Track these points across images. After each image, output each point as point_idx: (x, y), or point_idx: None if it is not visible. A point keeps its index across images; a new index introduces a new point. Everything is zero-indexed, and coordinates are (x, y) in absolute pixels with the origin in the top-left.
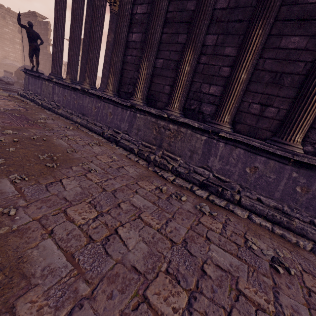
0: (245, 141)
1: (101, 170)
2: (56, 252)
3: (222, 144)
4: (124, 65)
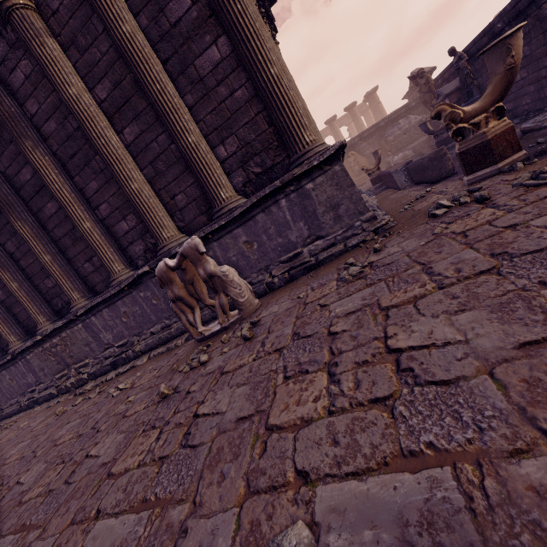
0: (93, 304)
1: None
2: None
3: (94, 317)
4: None
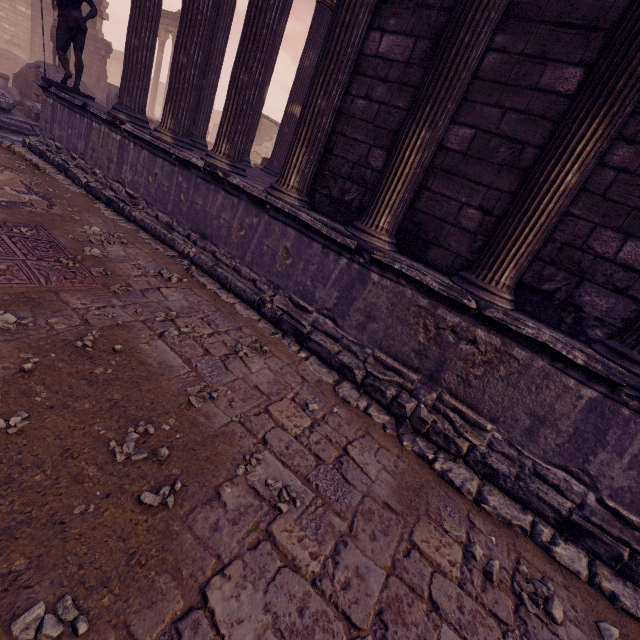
0: None
1: (302, 486)
2: None
3: None
4: (340, 123)
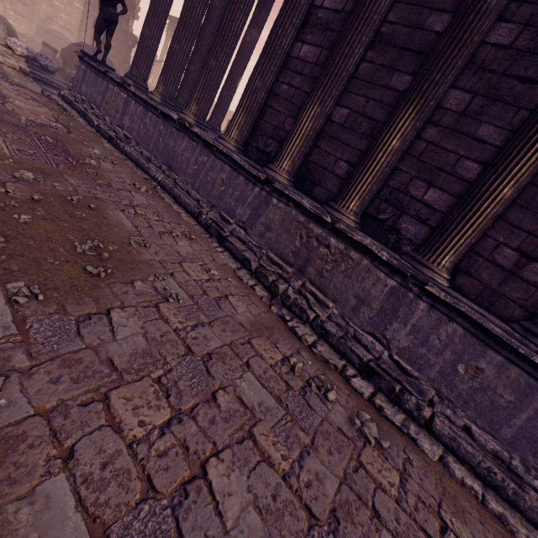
0: (474, 316)
1: (188, 298)
2: (71, 518)
3: (425, 305)
4: (270, 99)
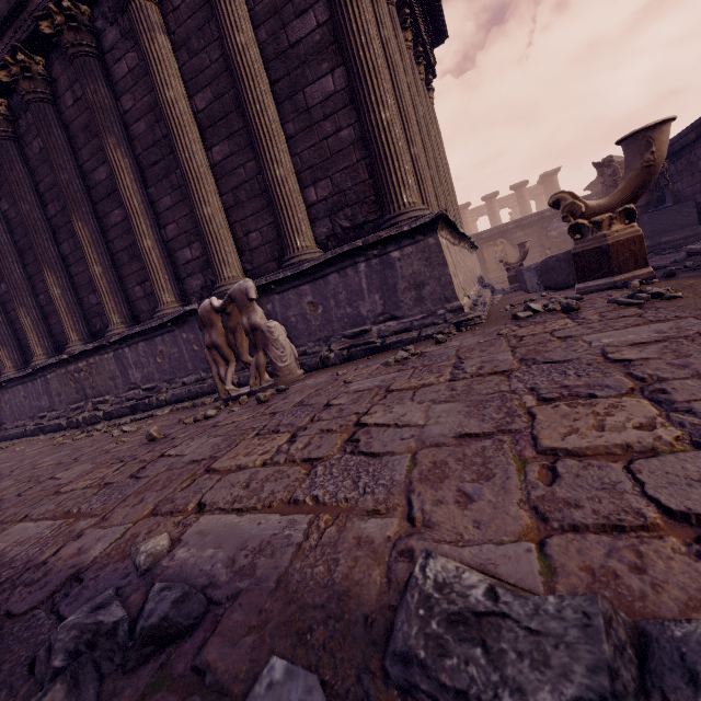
0: (130, 333)
1: None
2: None
3: (127, 349)
4: (14, 326)
